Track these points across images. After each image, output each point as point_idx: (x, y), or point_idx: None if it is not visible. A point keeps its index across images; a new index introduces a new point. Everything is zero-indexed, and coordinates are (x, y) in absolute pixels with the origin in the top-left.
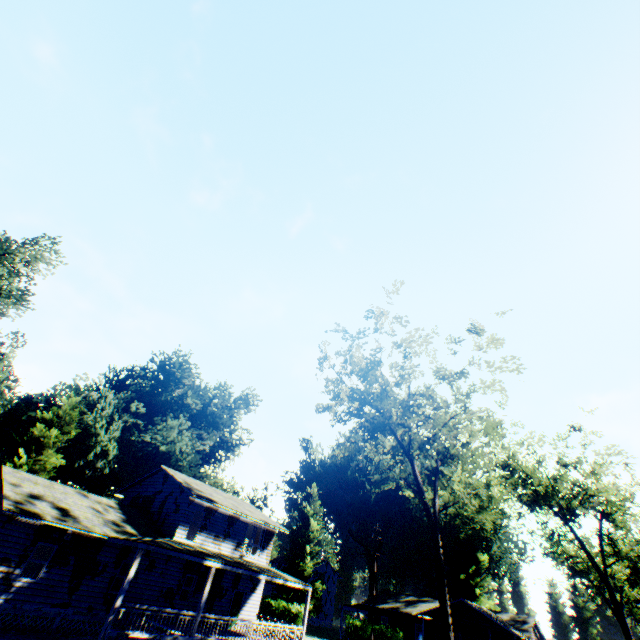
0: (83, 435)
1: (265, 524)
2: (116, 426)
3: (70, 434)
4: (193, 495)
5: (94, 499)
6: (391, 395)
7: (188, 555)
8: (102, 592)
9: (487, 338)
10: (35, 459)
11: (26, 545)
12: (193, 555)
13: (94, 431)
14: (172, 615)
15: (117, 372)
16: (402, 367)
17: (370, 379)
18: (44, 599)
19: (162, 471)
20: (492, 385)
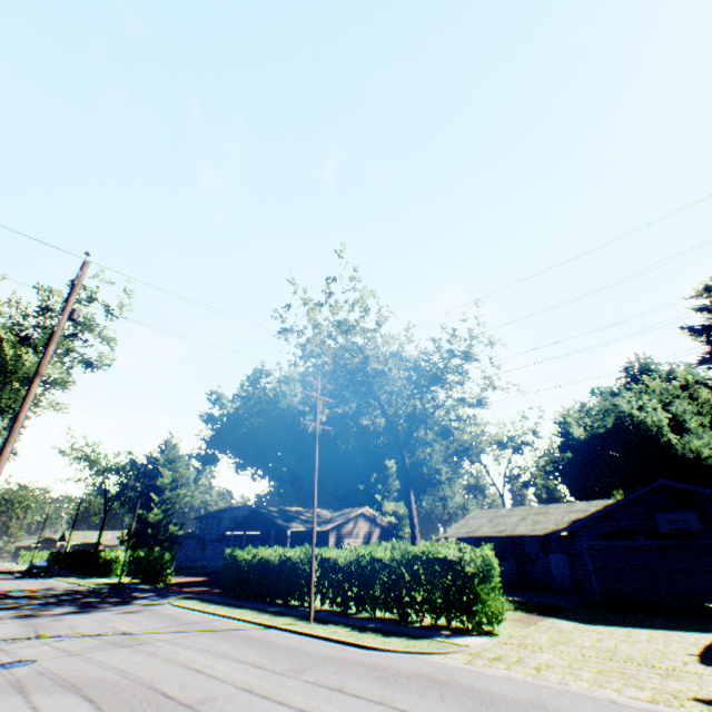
0: None
1: None
2: None
3: None
4: None
5: None
6: None
7: None
8: None
9: None
10: None
11: None
12: None
13: None
14: None
15: None
16: None
17: None
18: None
19: None
20: None
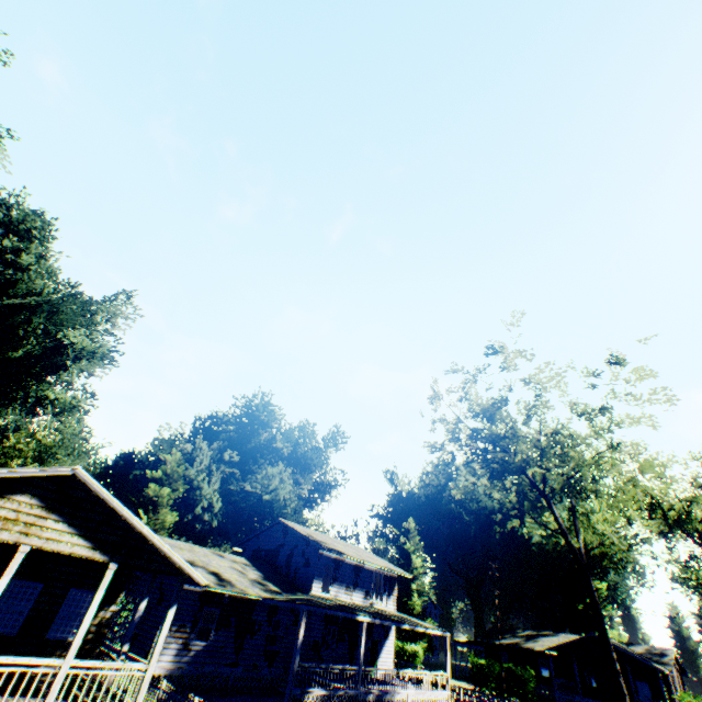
0: (186, 489)
1: (387, 570)
2: (216, 478)
3: (179, 491)
4: (324, 549)
5: (229, 558)
6: (521, 435)
7: (342, 612)
8: (261, 649)
9: (635, 371)
10: (153, 518)
11: (195, 611)
12: (346, 612)
13: (197, 485)
14: (339, 671)
15: (202, 421)
16: (534, 406)
17: (496, 419)
18: (217, 660)
19: (279, 523)
20: (637, 418)
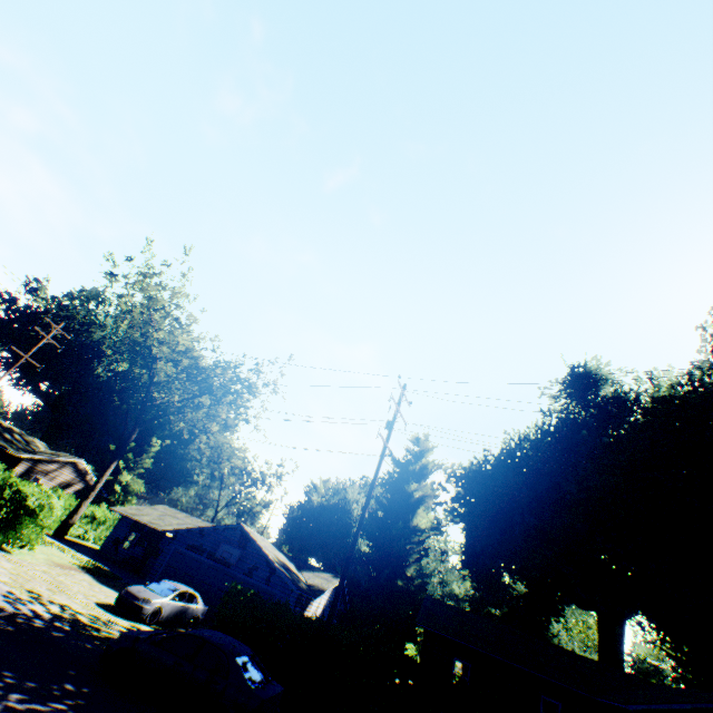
0: None
1: None
2: None
3: None
4: None
5: None
6: None
7: None
8: None
9: None
10: None
11: None
12: None
13: None
14: None
15: None
16: None
17: None
18: None
19: None
20: None
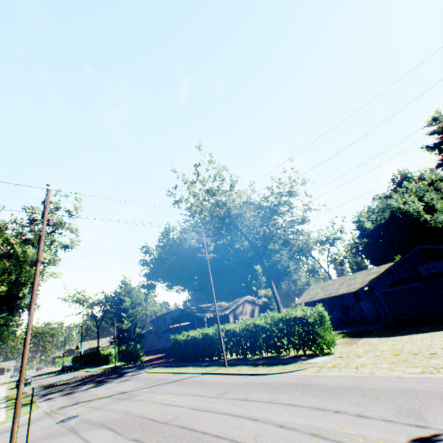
0: None
1: None
2: None
3: None
4: None
5: None
6: None
7: None
8: None
9: None
10: None
11: None
12: None
13: None
14: None
15: None
16: None
17: None
18: None
19: None
20: None
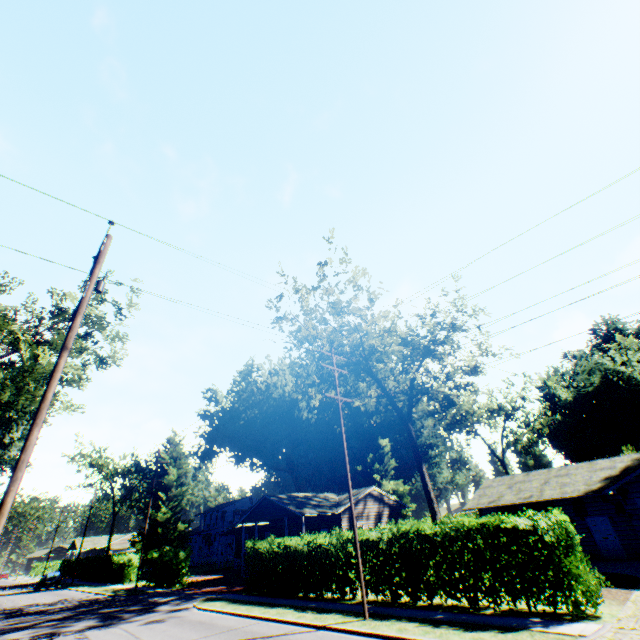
0: None
1: None
2: None
3: None
4: None
5: None
6: None
7: None
8: None
9: None
10: None
11: None
12: None
13: None
14: None
15: None
16: None
17: None
18: None
19: None
20: None
